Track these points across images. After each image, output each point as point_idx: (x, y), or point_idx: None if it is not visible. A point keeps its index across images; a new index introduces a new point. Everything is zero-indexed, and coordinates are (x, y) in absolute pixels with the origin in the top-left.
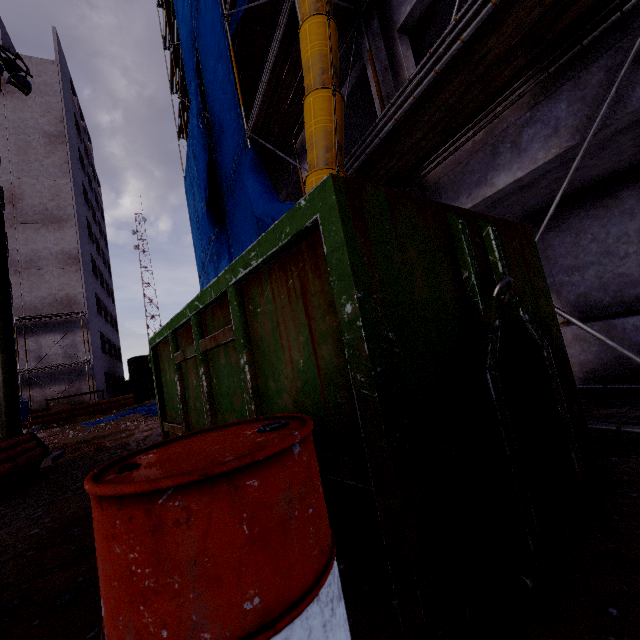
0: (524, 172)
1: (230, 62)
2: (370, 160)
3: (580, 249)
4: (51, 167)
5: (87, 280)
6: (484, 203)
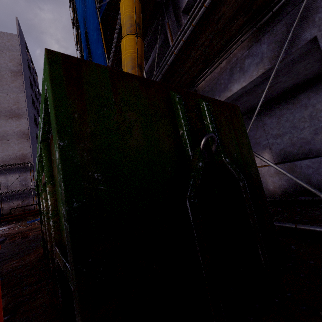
0: (246, 83)
1: (100, 31)
2: (166, 78)
3: (280, 125)
4: (14, 88)
5: (33, 146)
6: (227, 100)
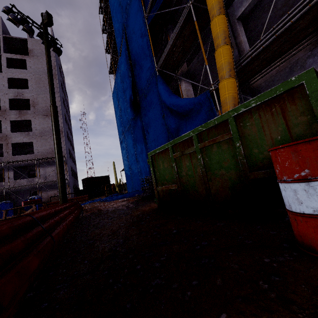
0: None
1: (148, 37)
2: None
3: None
4: None
5: (65, 141)
6: None
